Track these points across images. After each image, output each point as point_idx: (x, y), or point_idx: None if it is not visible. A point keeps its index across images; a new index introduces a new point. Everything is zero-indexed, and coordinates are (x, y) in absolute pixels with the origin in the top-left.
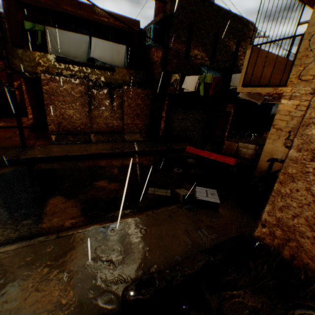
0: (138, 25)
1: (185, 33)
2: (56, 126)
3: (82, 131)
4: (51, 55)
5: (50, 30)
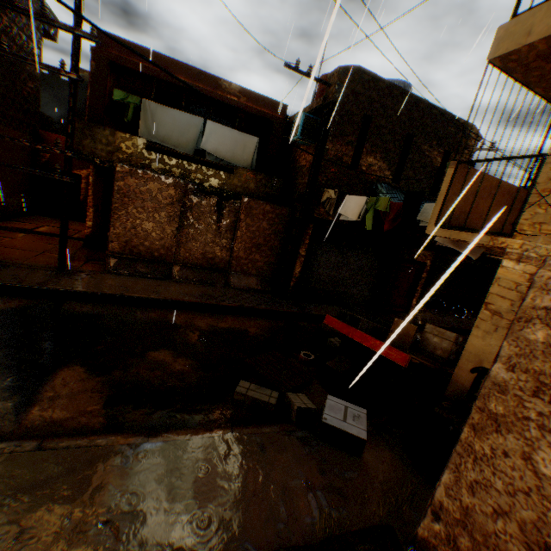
0: (284, 110)
1: (356, 129)
2: (121, 244)
3: (161, 258)
4: (140, 139)
5: (148, 104)
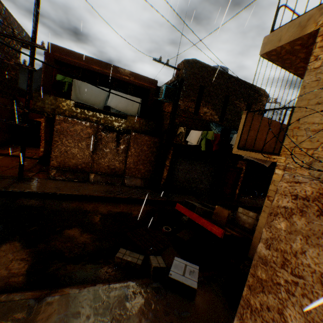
0: (156, 83)
1: (195, 93)
2: (58, 161)
3: (82, 169)
4: (71, 101)
5: (76, 82)
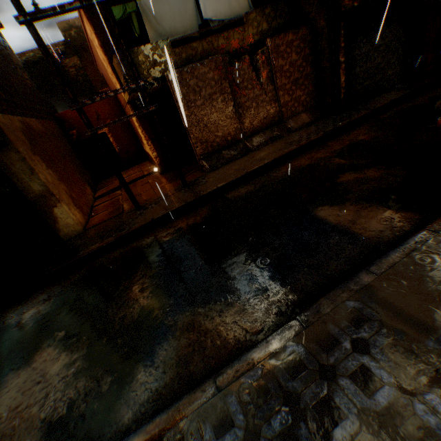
0: None
1: None
2: (203, 146)
3: (233, 140)
4: (164, 41)
5: (143, 5)
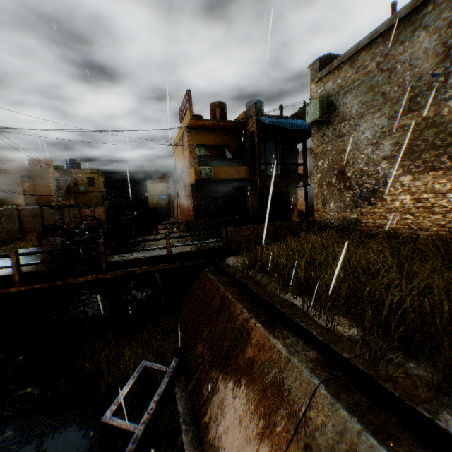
0: None
1: None
2: None
3: None
4: None
5: None
